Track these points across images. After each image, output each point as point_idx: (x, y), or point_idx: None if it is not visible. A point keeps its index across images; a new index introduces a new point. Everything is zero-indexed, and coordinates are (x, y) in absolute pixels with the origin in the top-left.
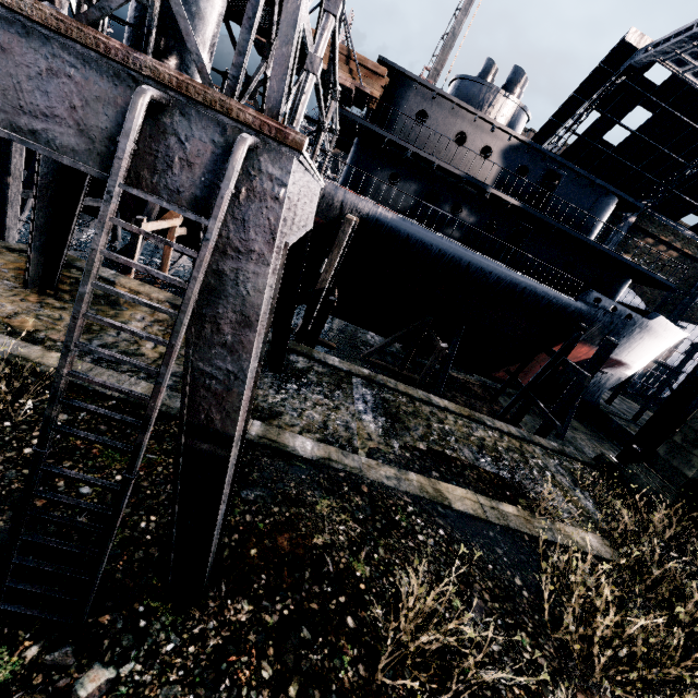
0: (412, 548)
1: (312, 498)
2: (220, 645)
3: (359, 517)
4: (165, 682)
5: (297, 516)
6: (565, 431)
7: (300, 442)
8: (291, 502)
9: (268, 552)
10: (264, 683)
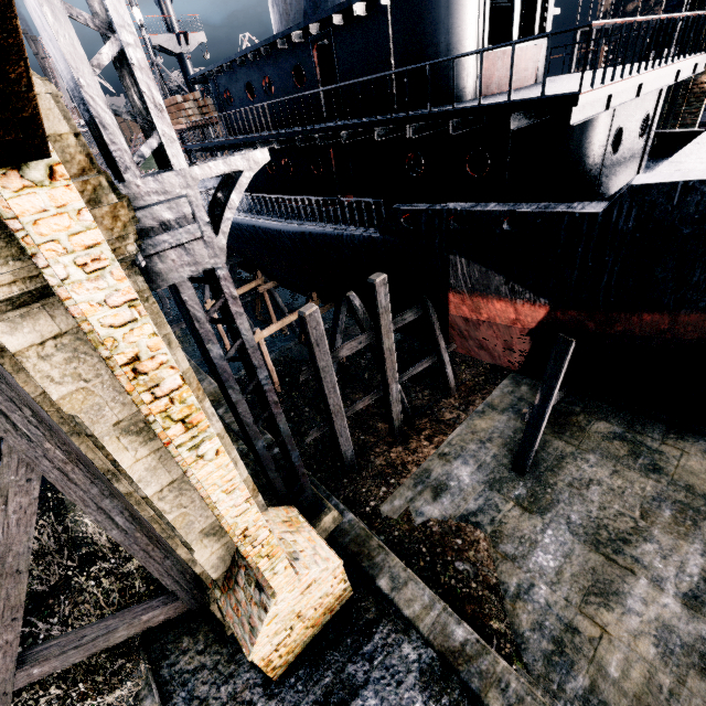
0: None
1: None
2: None
3: None
4: None
5: None
6: (524, 459)
7: None
8: None
9: None
10: None
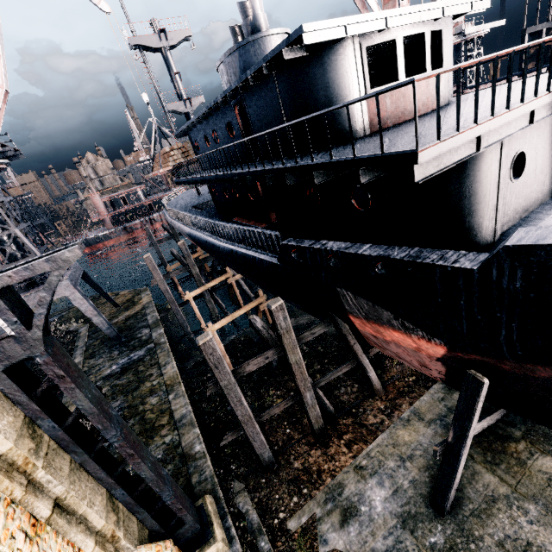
0: None
1: None
2: None
3: None
4: None
5: None
6: (441, 498)
7: None
8: None
9: None
10: None
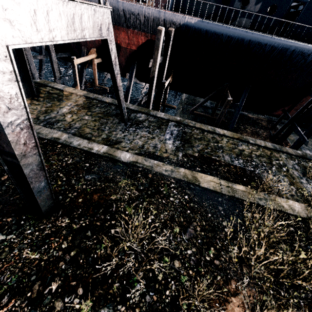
0: (163, 203)
1: (118, 179)
2: (49, 233)
3: (140, 188)
4: (22, 243)
5: (107, 187)
6: None
7: (124, 154)
8: (107, 180)
9: (87, 200)
10: (61, 249)
